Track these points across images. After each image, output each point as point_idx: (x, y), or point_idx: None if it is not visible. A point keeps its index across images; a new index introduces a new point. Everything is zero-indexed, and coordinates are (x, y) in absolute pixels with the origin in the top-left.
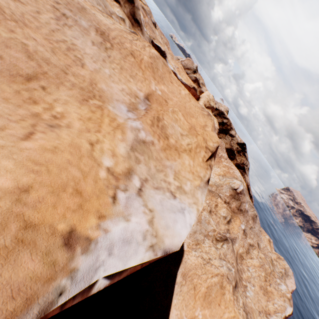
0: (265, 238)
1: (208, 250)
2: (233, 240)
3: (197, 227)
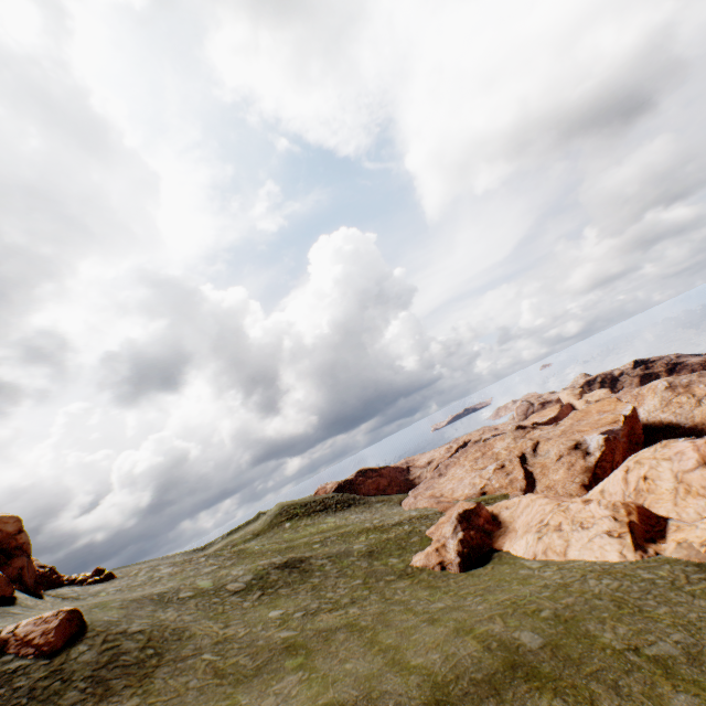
0: None
1: (698, 411)
2: (705, 395)
3: (682, 416)
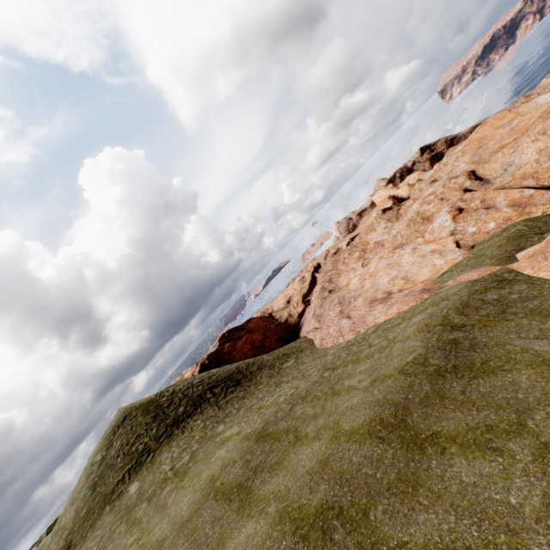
0: (545, 82)
1: None
2: None
3: None
